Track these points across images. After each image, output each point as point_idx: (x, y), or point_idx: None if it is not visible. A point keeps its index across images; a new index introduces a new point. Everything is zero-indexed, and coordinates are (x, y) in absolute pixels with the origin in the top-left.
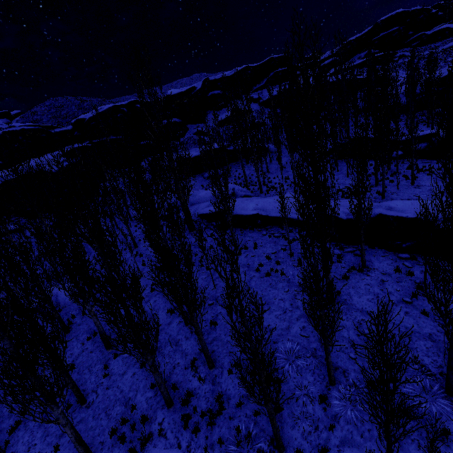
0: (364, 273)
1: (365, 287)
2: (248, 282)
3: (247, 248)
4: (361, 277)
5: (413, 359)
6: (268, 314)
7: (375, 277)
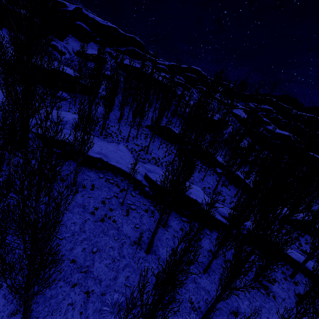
0: (165, 229)
1: (166, 241)
2: (83, 225)
3: (85, 187)
4: (164, 231)
5: (188, 299)
6: (99, 263)
7: (171, 232)
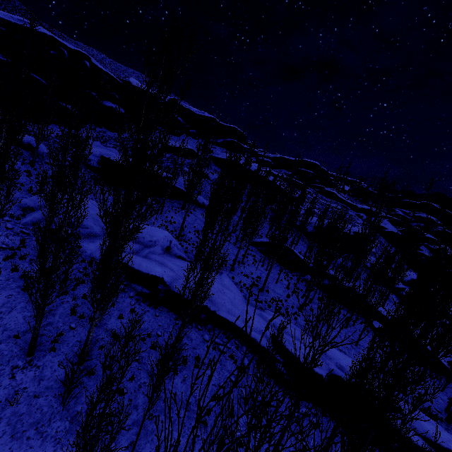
0: None
1: None
2: None
3: (186, 361)
4: None
5: None
6: None
7: None
